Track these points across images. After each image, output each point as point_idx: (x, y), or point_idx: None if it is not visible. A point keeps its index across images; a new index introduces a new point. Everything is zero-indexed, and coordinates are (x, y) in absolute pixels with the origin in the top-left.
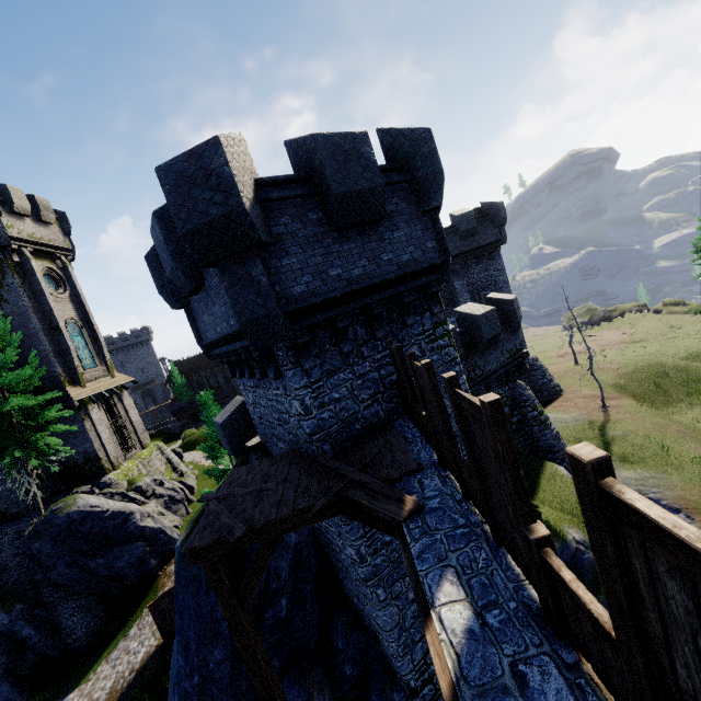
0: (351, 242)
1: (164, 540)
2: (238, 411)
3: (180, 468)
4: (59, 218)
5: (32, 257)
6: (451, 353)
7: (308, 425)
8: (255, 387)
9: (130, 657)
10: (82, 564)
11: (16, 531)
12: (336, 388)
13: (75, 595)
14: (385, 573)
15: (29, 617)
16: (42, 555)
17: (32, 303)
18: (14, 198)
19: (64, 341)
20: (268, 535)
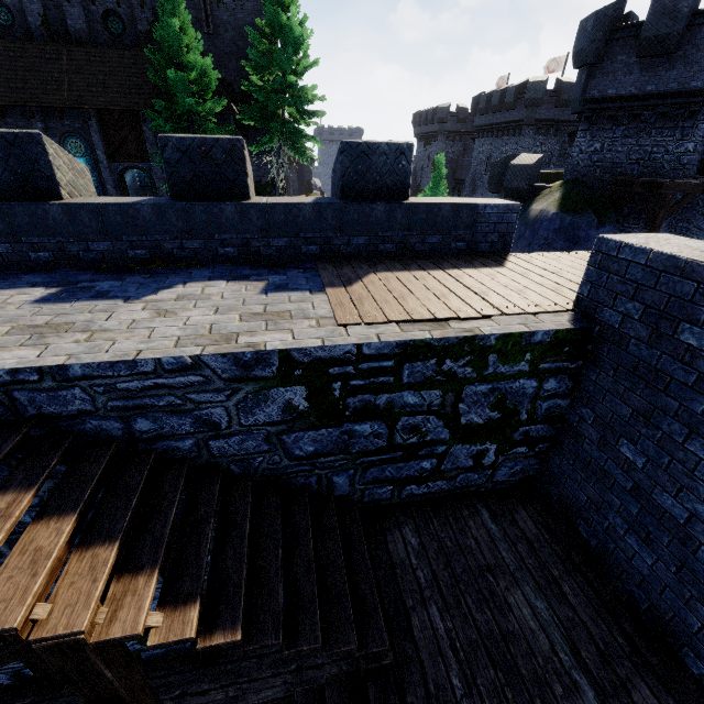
0: None
1: None
2: (539, 161)
3: None
4: None
5: None
6: None
7: (688, 159)
8: (622, 137)
9: None
10: None
11: None
12: (701, 146)
13: None
14: None
15: None
16: None
17: None
18: None
19: None
20: (697, 190)
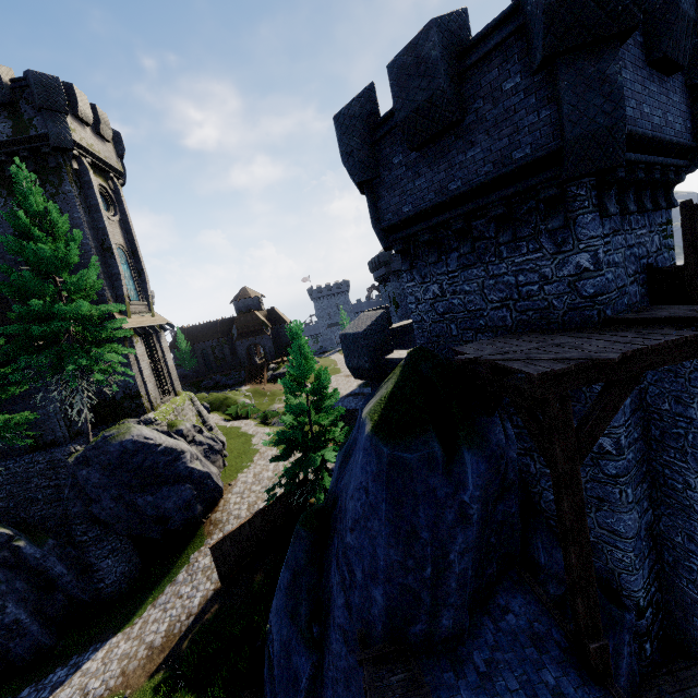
0: (654, 85)
1: (211, 486)
2: (377, 322)
3: (209, 422)
4: (114, 138)
5: (90, 169)
6: (673, 257)
7: (594, 283)
8: (461, 269)
9: (185, 601)
10: (128, 500)
11: (51, 461)
12: (616, 251)
13: (110, 536)
14: (632, 472)
15: (60, 554)
16: (87, 485)
17: (86, 218)
18: (79, 101)
19: (114, 264)
20: (632, 368)
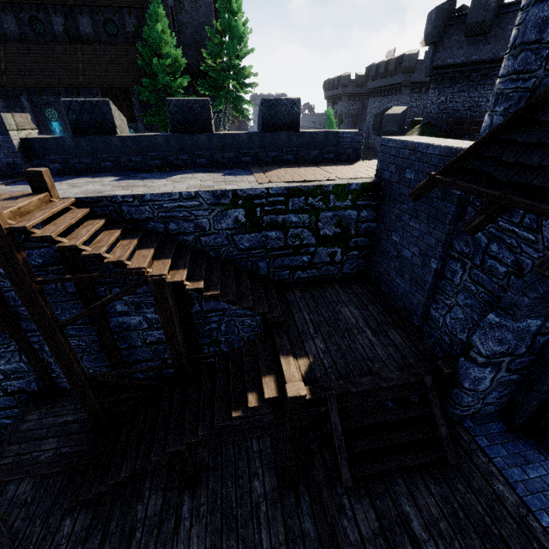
0: None
1: None
2: (405, 111)
3: None
4: None
5: None
6: None
7: None
8: (458, 92)
9: None
10: None
11: None
12: None
13: None
14: None
15: None
16: None
17: None
18: None
19: None
20: None
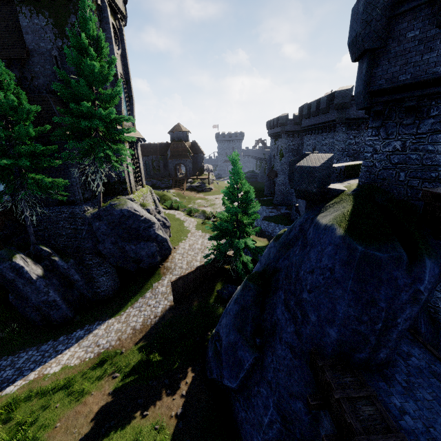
0: None
1: (166, 247)
2: (328, 162)
3: (159, 208)
4: None
5: (108, 7)
6: None
7: None
8: (431, 133)
9: (152, 308)
10: (120, 246)
11: (72, 213)
12: None
13: (105, 264)
14: None
15: (77, 269)
16: (98, 232)
17: None
18: None
19: None
20: None
